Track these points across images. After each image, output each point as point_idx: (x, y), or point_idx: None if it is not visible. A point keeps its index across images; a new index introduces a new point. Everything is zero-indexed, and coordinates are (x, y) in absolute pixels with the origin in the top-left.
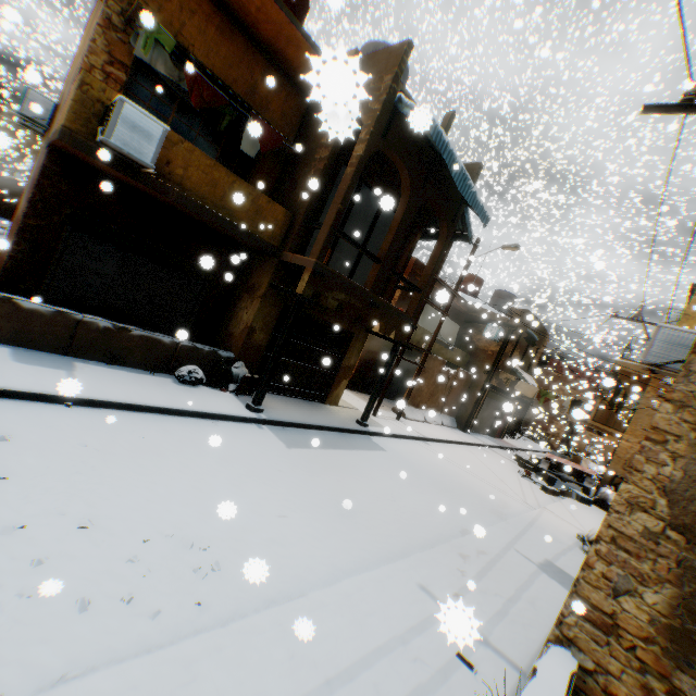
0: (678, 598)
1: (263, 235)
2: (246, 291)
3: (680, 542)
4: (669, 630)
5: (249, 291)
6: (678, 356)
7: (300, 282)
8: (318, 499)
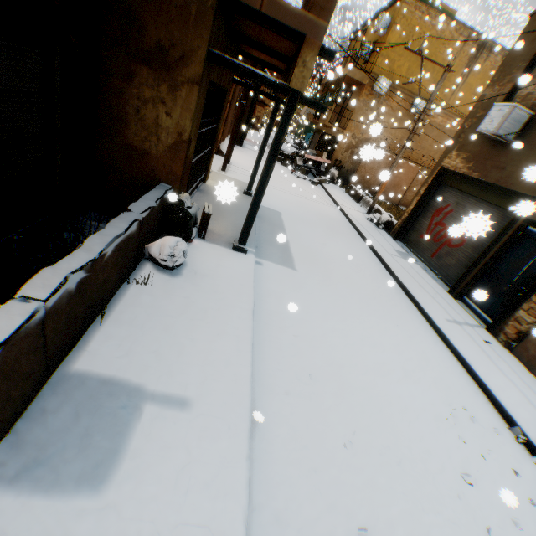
0: None
1: None
2: (142, 63)
3: None
4: None
5: (154, 65)
6: (513, 130)
7: (298, 68)
8: (369, 305)
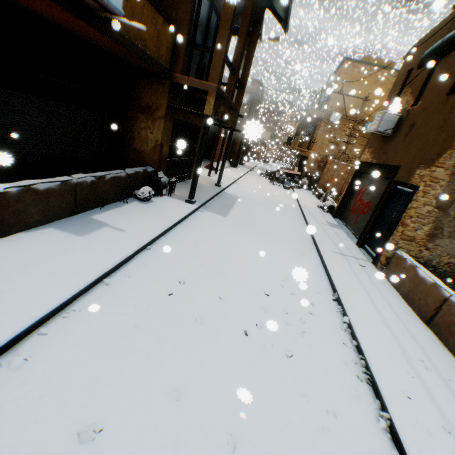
0: (432, 226)
1: (162, 61)
2: (141, 113)
3: (436, 211)
4: (428, 235)
5: (145, 113)
6: (389, 126)
7: (206, 105)
8: (270, 237)
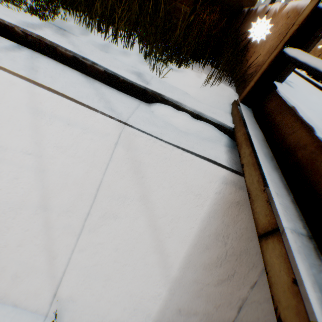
0: None
1: None
2: None
3: None
4: None
5: None
6: None
7: None
8: None
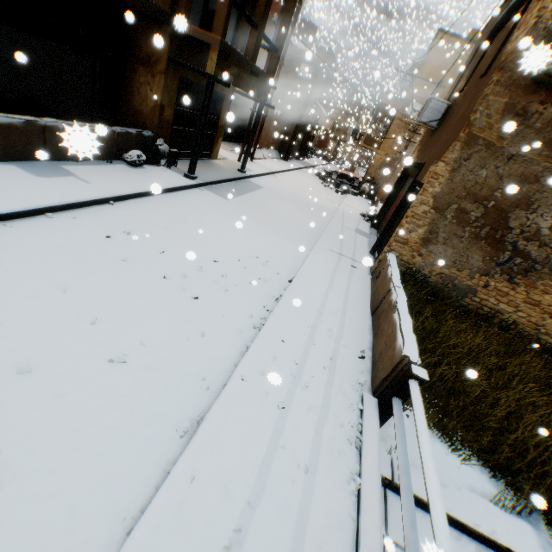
0: (428, 230)
1: (157, 2)
2: (140, 65)
3: (433, 213)
4: (423, 239)
5: (145, 65)
6: (435, 117)
7: (209, 62)
8: (267, 226)
